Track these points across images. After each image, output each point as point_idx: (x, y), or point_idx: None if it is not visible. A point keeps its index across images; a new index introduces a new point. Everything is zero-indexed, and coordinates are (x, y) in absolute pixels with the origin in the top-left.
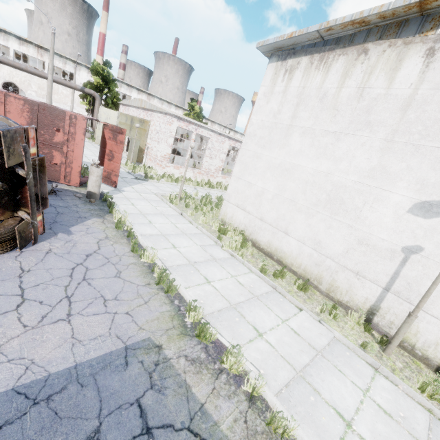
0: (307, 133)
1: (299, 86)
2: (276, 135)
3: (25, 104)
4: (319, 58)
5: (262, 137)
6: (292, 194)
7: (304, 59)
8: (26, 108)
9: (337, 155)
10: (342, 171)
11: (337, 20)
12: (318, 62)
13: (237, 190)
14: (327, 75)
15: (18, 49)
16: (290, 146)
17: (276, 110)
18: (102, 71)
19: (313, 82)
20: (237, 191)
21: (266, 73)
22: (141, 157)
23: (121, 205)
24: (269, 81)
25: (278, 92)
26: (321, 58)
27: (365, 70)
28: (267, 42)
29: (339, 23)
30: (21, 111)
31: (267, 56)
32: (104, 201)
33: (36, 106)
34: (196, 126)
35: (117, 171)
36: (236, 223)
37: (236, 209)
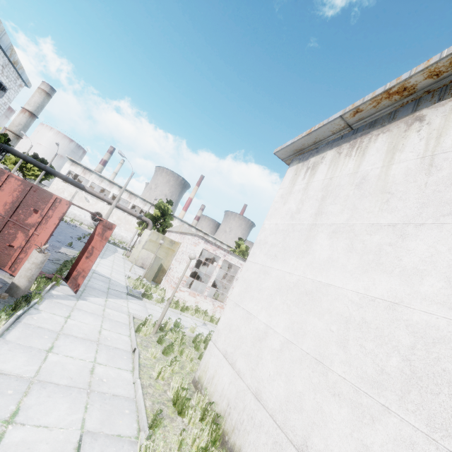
0: (340, 232)
1: (324, 179)
2: (293, 239)
3: (21, 185)
4: (349, 145)
5: (275, 244)
6: (318, 345)
7: (329, 152)
8: (20, 188)
9: (409, 263)
10: (430, 299)
11: (365, 98)
12: (348, 150)
13: (230, 325)
14: (363, 157)
15: (117, 193)
16: (313, 253)
17: (294, 209)
18: (164, 207)
19: (343, 169)
20: (230, 326)
21: (285, 176)
22: (161, 277)
23: (43, 313)
24: (288, 182)
25: (298, 190)
26: (351, 145)
27: (427, 136)
28: (284, 145)
29: (368, 98)
30: (14, 190)
31: (288, 163)
32: (26, 301)
33: (29, 187)
34: (225, 251)
35: (87, 271)
36: (215, 393)
37: (222, 361)
